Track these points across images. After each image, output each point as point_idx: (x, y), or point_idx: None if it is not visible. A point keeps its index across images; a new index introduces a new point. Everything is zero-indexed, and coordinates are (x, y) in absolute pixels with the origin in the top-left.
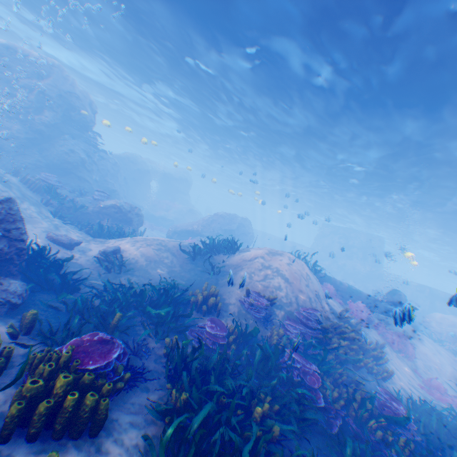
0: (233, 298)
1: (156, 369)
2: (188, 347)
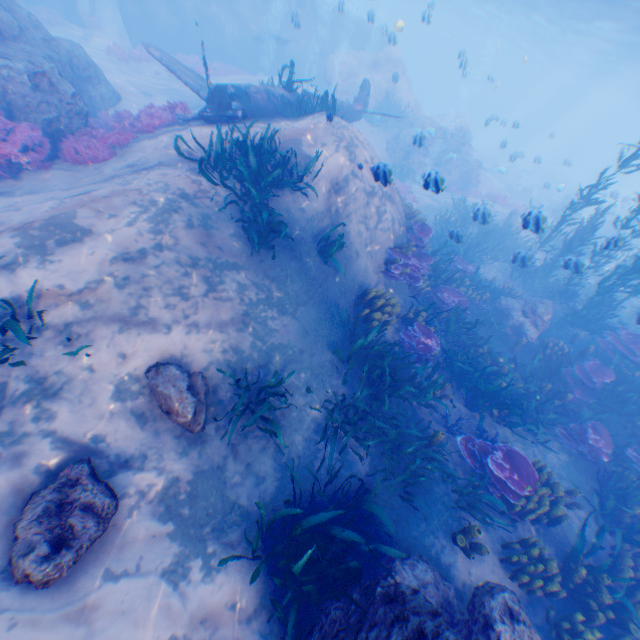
0: (372, 274)
1: (457, 414)
2: None
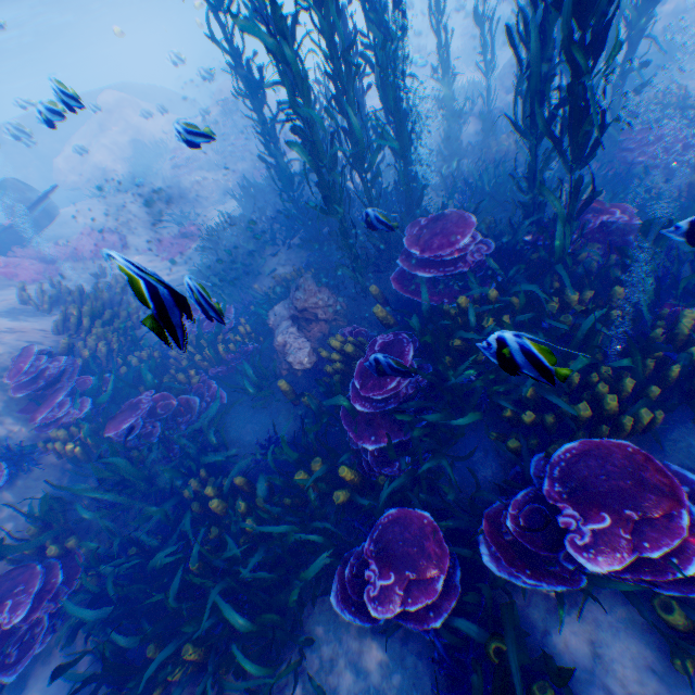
0: None
1: None
2: (54, 657)
